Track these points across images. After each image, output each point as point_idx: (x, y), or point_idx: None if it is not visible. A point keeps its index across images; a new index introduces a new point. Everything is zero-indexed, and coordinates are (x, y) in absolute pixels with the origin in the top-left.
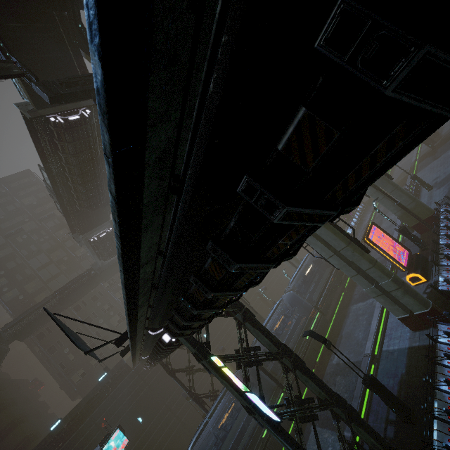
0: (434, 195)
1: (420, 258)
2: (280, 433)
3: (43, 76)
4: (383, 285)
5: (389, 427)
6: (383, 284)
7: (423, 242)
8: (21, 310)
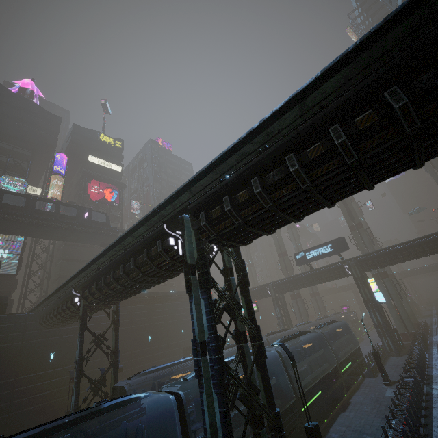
0: None
1: None
2: (378, 309)
3: None
4: (402, 315)
5: None
6: (402, 315)
7: None
8: None
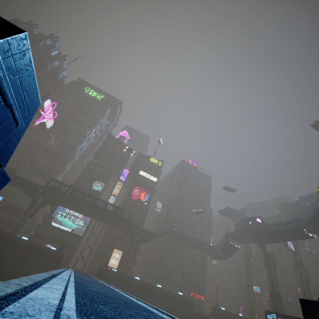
0: None
1: None
2: None
3: (317, 220)
4: None
5: None
6: None
7: None
8: (171, 223)
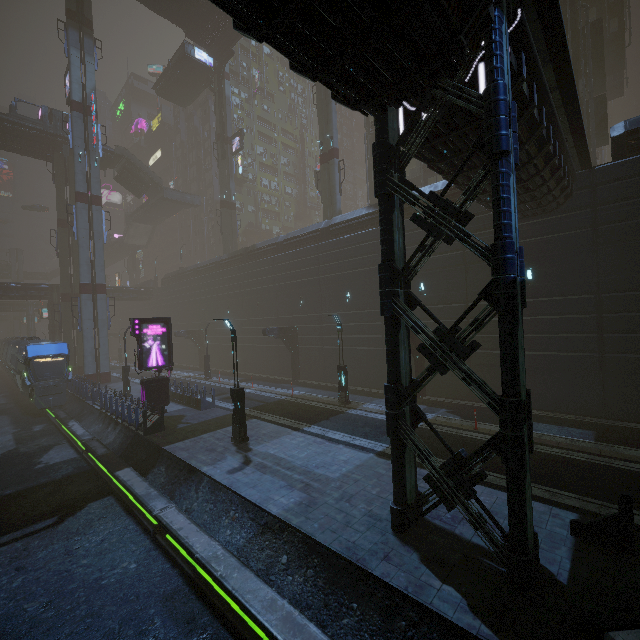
0: None
1: None
2: None
3: None
4: None
5: None
6: None
7: None
8: None
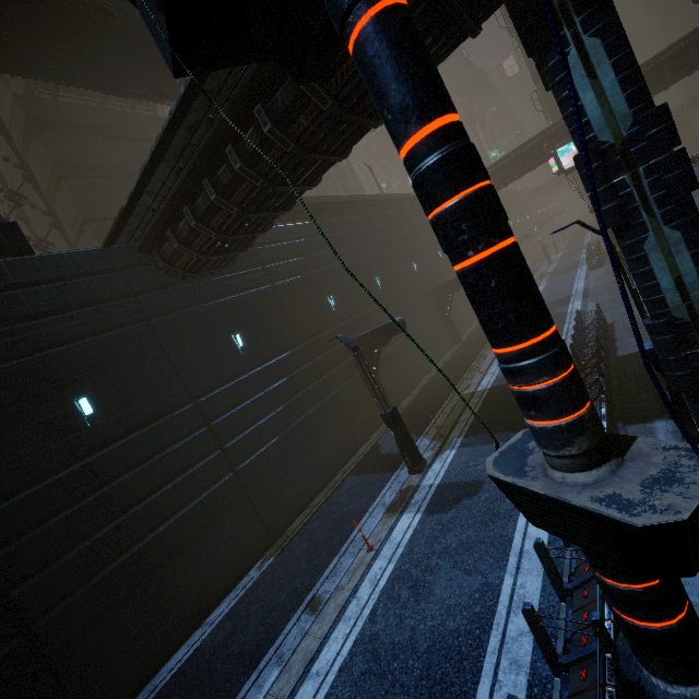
0: None
1: None
2: None
3: None
4: None
5: None
6: None
7: None
8: None
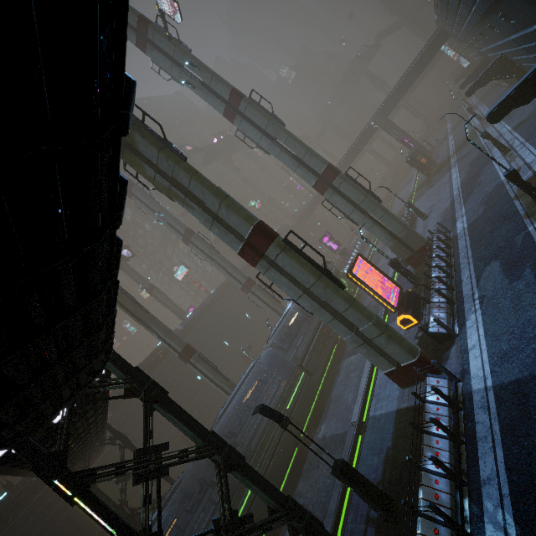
0: (428, 224)
1: (411, 295)
2: None
3: None
4: (364, 330)
5: (369, 528)
6: (364, 330)
7: (416, 277)
8: None
